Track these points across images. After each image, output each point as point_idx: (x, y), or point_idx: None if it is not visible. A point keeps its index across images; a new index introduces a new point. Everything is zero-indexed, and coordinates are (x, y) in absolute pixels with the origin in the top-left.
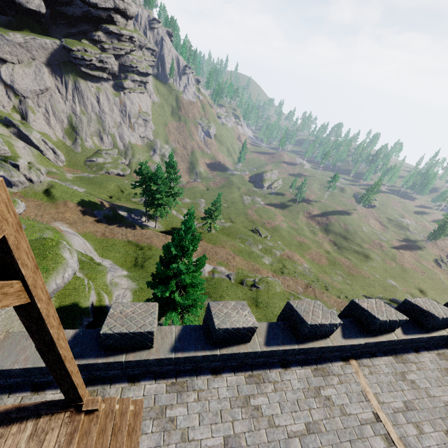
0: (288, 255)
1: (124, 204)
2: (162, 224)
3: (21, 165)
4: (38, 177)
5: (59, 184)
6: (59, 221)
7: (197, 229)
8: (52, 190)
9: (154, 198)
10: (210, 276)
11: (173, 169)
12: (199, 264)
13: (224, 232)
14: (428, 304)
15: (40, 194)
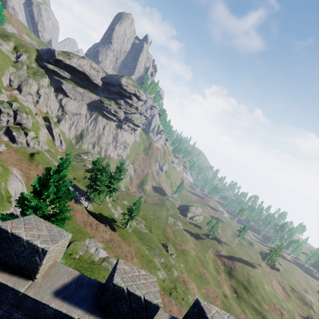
0: (184, 279)
1: (79, 184)
2: (94, 207)
3: (30, 134)
4: (34, 144)
5: (44, 154)
6: (19, 169)
7: (117, 222)
8: (36, 154)
9: (96, 184)
10: (98, 262)
11: (119, 171)
12: (59, 213)
13: (138, 235)
14: (220, 316)
15: (27, 154)
